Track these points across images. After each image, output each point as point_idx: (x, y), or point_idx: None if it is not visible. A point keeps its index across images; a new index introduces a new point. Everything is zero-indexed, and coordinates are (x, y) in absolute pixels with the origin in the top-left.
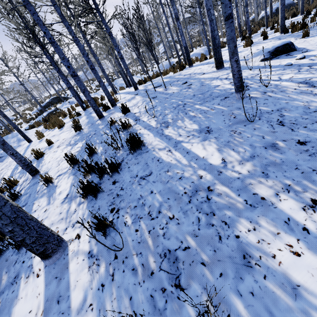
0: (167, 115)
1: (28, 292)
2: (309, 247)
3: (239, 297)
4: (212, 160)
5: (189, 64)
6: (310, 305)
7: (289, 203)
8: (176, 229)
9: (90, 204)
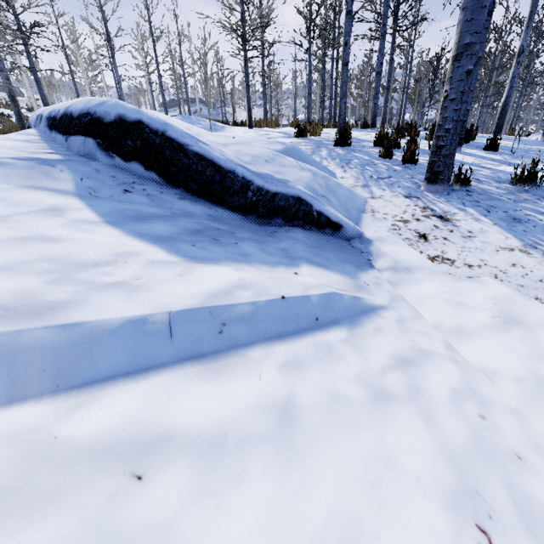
0: None
1: None
2: None
3: None
4: None
5: None
6: None
7: None
8: None
9: None
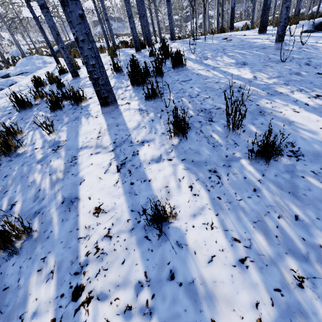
0: (207, 53)
1: (90, 123)
2: (306, 110)
3: (253, 125)
4: (245, 76)
5: (230, 28)
6: (298, 127)
7: (299, 95)
8: (211, 102)
9: (136, 91)
